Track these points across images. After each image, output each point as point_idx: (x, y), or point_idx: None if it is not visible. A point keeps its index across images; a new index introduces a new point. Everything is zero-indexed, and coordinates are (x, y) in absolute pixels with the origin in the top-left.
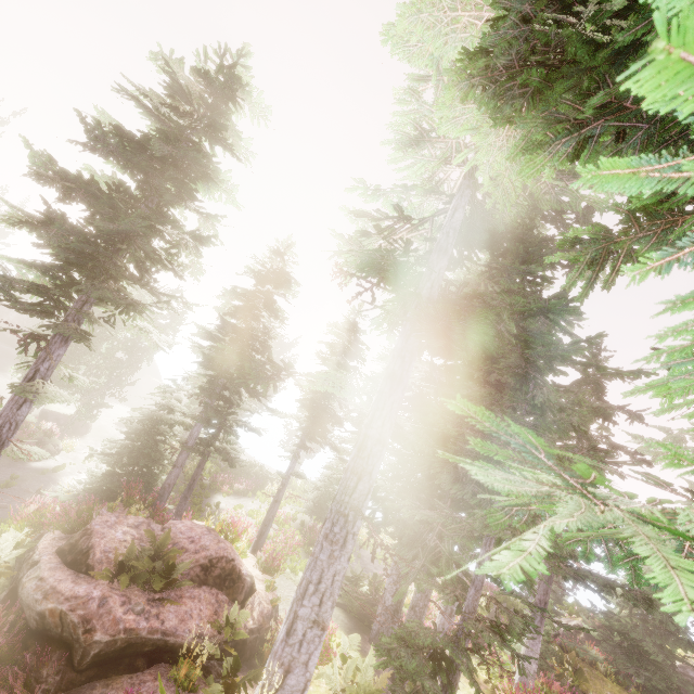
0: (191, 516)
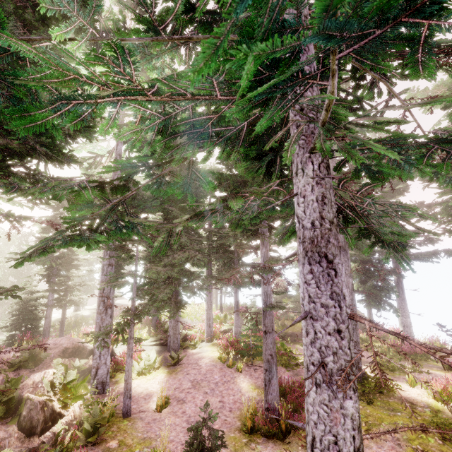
0: None
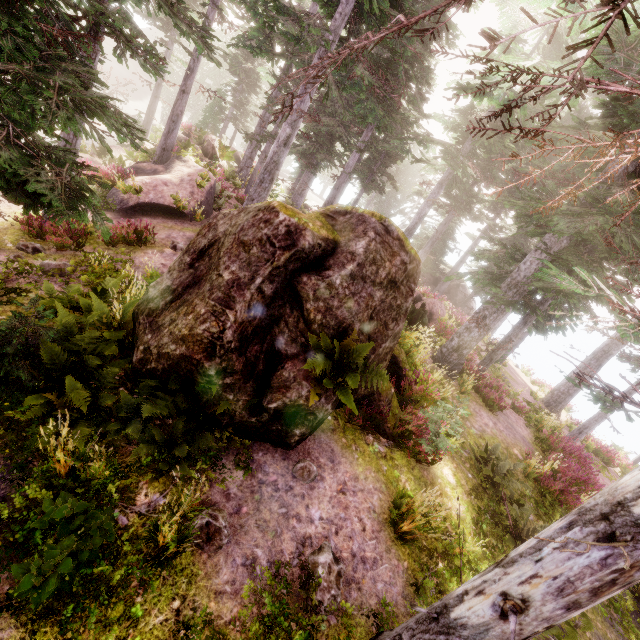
0: None
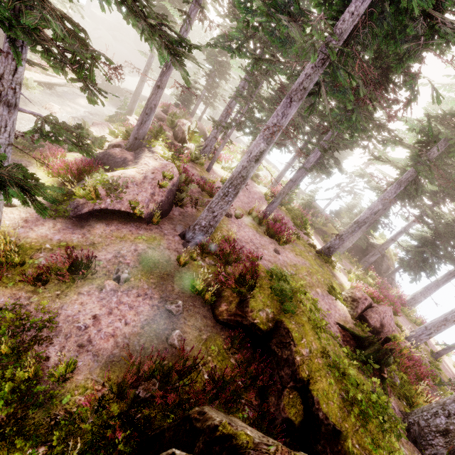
0: None
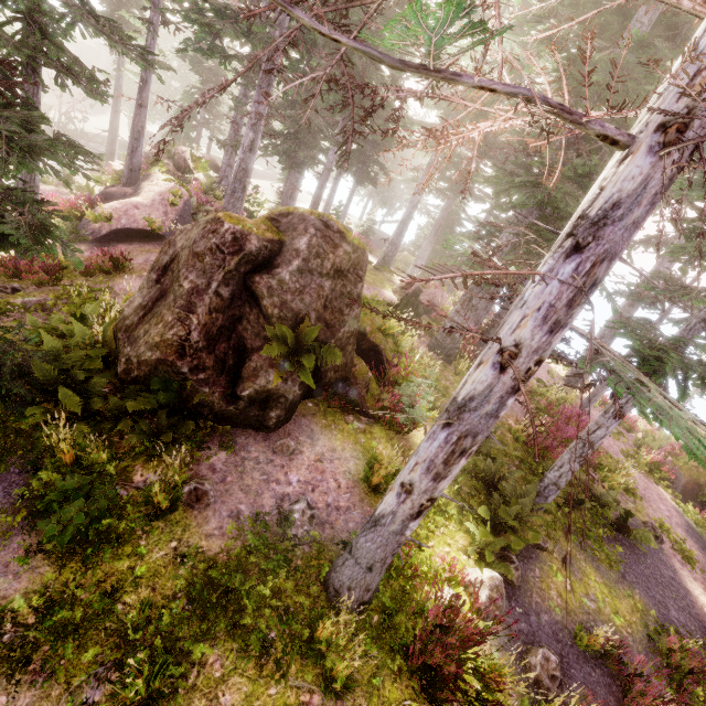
0: None
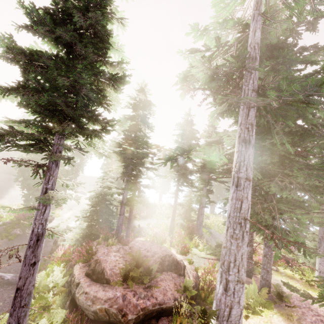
0: (133, 236)
